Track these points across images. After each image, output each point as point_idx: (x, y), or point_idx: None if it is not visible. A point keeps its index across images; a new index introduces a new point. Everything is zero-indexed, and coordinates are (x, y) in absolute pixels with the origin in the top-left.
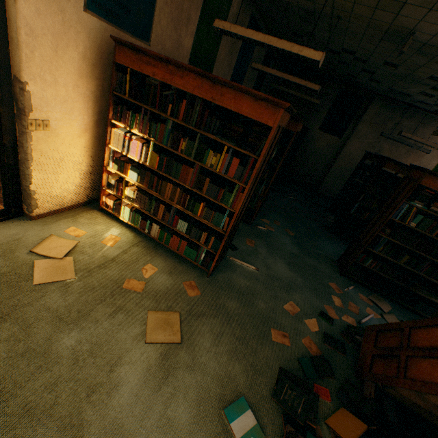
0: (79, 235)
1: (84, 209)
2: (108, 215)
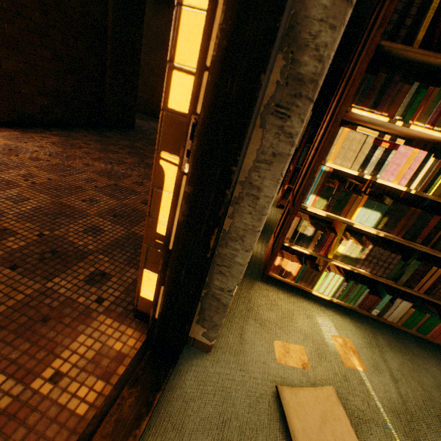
0: (304, 362)
1: (244, 286)
2: (280, 287)
